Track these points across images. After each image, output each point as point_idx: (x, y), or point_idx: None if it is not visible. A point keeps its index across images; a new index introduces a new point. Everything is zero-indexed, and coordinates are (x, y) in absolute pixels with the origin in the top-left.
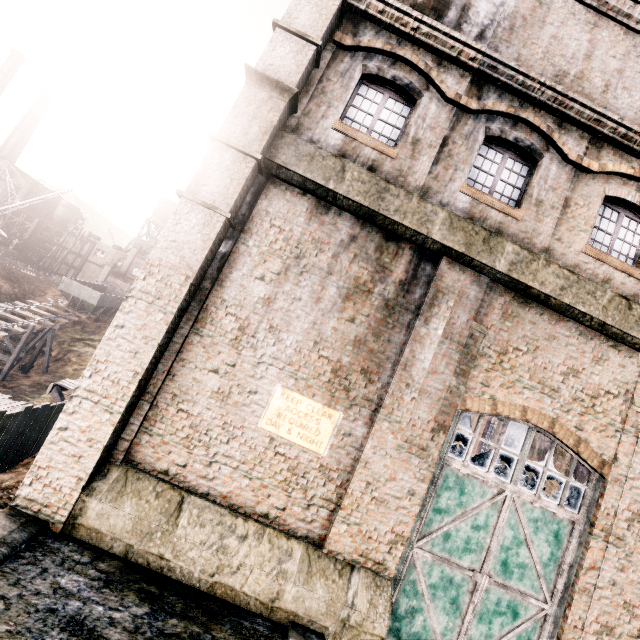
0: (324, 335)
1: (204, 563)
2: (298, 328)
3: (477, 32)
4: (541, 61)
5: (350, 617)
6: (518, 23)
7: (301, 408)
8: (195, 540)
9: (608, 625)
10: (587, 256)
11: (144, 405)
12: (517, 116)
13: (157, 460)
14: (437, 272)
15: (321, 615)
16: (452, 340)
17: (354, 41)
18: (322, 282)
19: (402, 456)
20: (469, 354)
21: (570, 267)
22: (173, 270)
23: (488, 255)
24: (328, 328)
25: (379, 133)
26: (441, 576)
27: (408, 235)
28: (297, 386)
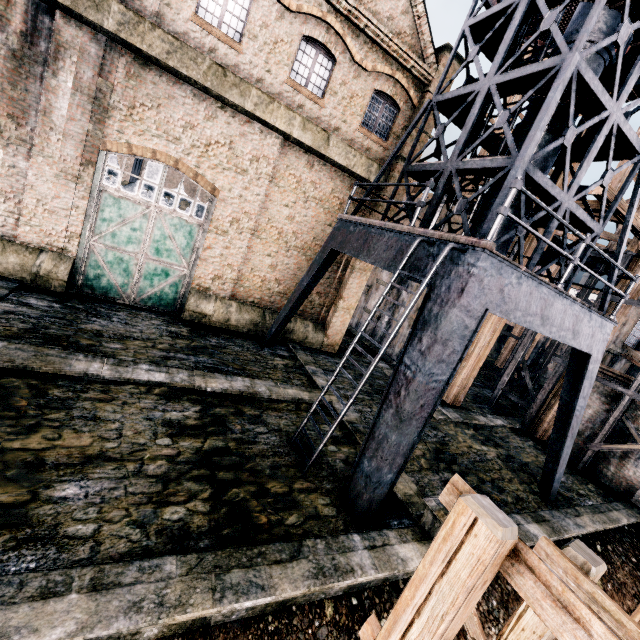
0: None
1: None
2: None
3: None
4: None
5: (39, 272)
6: None
7: None
8: None
9: (219, 275)
10: (195, 25)
11: None
12: None
13: None
14: (54, 26)
15: (18, 271)
16: (83, 93)
17: None
18: None
19: (61, 182)
20: (101, 106)
21: (180, 34)
22: None
23: (96, 12)
24: None
25: None
26: (115, 257)
27: None
28: None
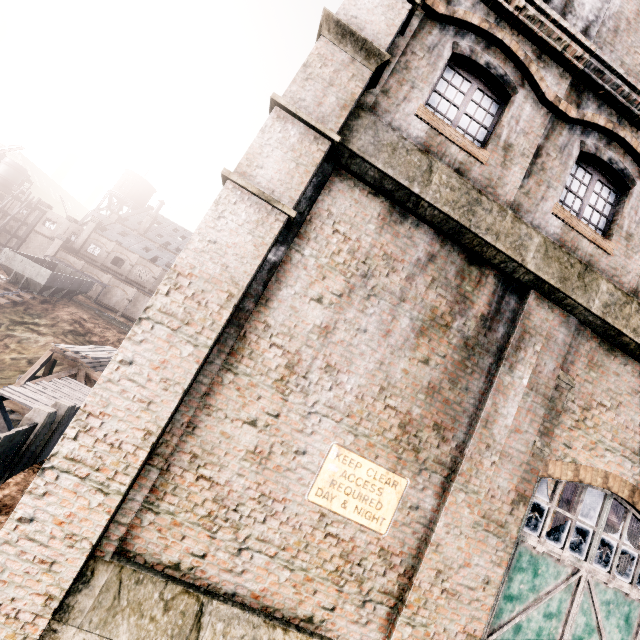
0: (392, 379)
1: None
2: (361, 368)
3: (582, 27)
4: None
5: None
6: (622, 26)
7: (360, 474)
8: None
9: None
10: None
11: (151, 472)
12: (615, 133)
13: (164, 549)
14: (525, 308)
15: None
16: (537, 392)
17: (448, 9)
18: (393, 310)
19: (478, 535)
20: (554, 409)
21: None
22: (210, 284)
23: (582, 293)
24: (397, 370)
25: (464, 130)
26: None
27: (497, 260)
28: (357, 445)
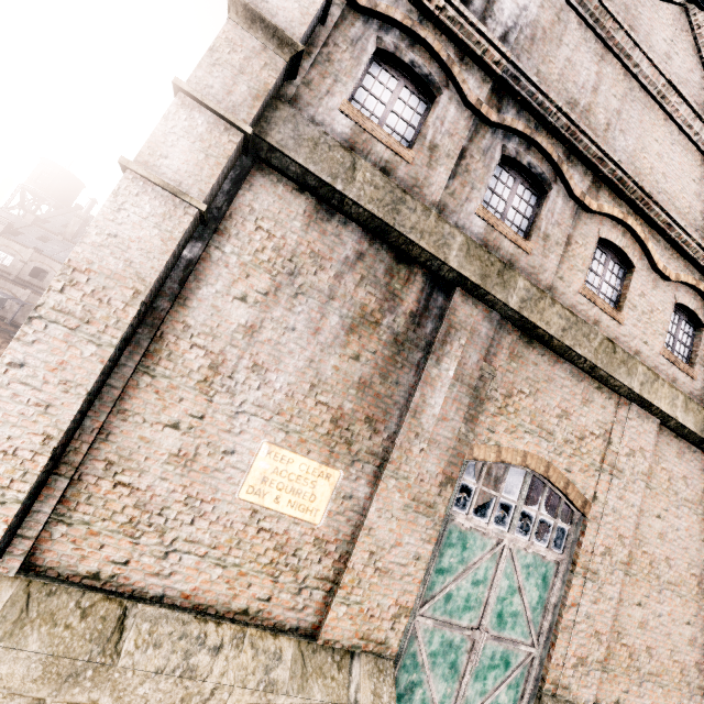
0: (323, 376)
1: (162, 698)
2: (291, 366)
3: (501, 32)
4: (557, 83)
5: None
6: (539, 34)
7: (293, 469)
8: (148, 669)
9: (583, 656)
10: (583, 297)
11: (58, 482)
12: (532, 139)
13: (80, 560)
14: (451, 304)
15: None
16: (463, 382)
17: (370, 2)
18: (322, 308)
19: (409, 517)
20: (478, 398)
21: (569, 307)
22: (113, 280)
23: (502, 289)
24: (328, 367)
25: (392, 128)
26: (441, 641)
27: (423, 259)
28: (288, 441)
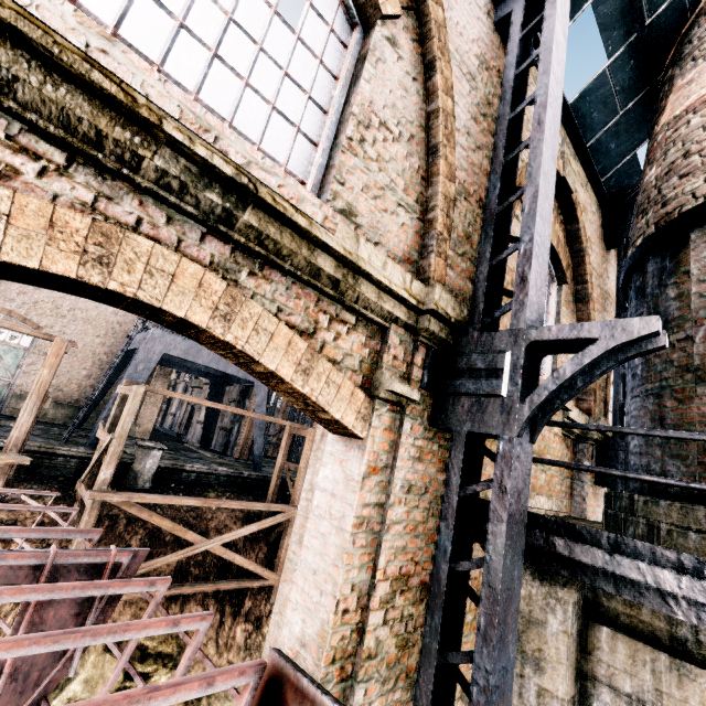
0: None
1: None
2: None
3: None
4: None
5: None
6: None
7: None
8: None
9: None
10: None
11: None
12: None
13: None
14: None
15: None
16: None
17: None
18: None
19: None
20: None
21: None
22: None
23: None
24: None
25: None
26: None
27: None
28: None
